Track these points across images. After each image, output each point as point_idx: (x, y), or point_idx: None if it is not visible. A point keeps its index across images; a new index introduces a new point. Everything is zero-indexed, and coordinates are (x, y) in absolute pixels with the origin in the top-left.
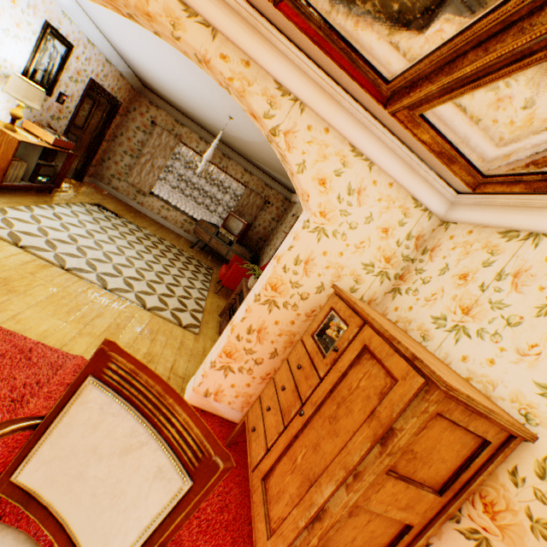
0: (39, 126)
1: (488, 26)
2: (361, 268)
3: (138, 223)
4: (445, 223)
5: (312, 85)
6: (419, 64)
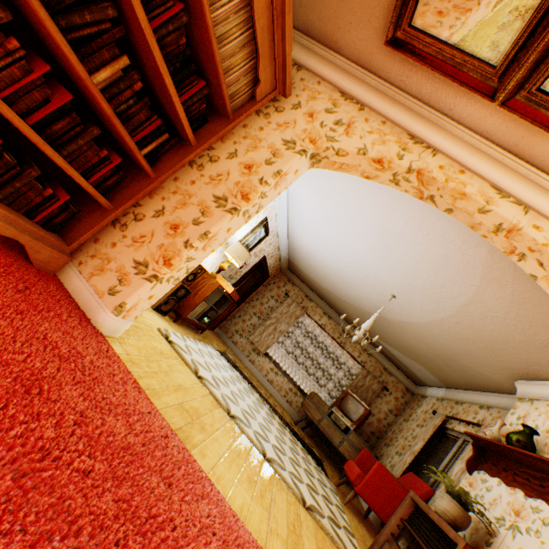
0: (225, 279)
1: None
2: None
3: (252, 380)
4: None
5: None
6: None
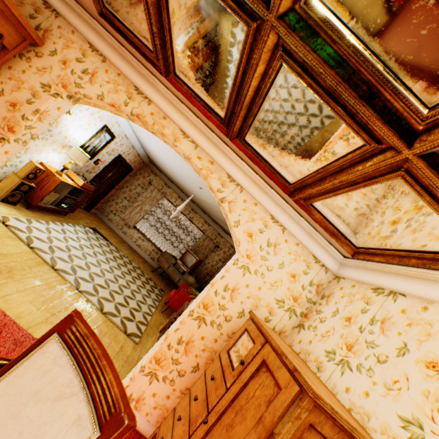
0: (77, 175)
1: (333, 168)
2: (275, 302)
3: (118, 246)
4: (337, 277)
5: (248, 179)
6: (304, 178)
